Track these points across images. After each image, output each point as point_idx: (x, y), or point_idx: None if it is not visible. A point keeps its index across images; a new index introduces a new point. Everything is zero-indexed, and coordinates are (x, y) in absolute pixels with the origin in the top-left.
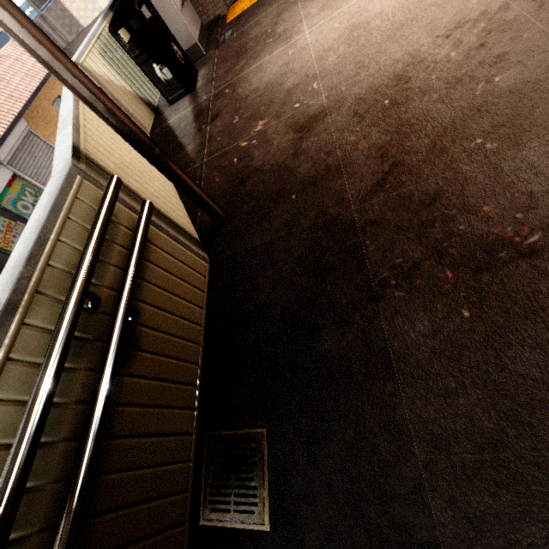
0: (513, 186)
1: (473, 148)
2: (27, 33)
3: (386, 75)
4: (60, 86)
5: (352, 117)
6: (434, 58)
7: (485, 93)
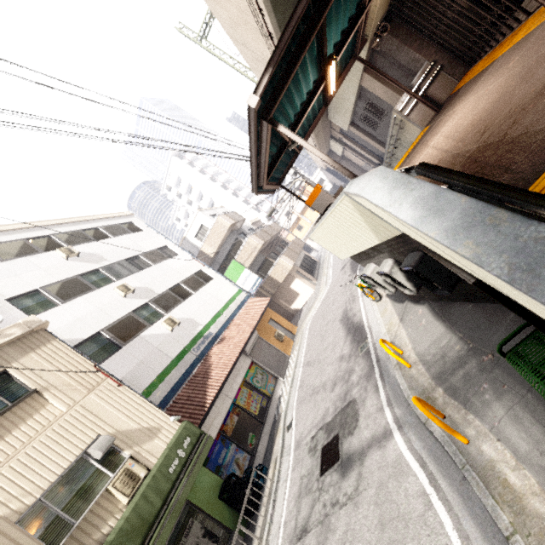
0: (538, 80)
1: (515, 94)
2: (332, 163)
3: (463, 129)
4: (271, 313)
5: (456, 145)
6: (482, 108)
7: (510, 89)
